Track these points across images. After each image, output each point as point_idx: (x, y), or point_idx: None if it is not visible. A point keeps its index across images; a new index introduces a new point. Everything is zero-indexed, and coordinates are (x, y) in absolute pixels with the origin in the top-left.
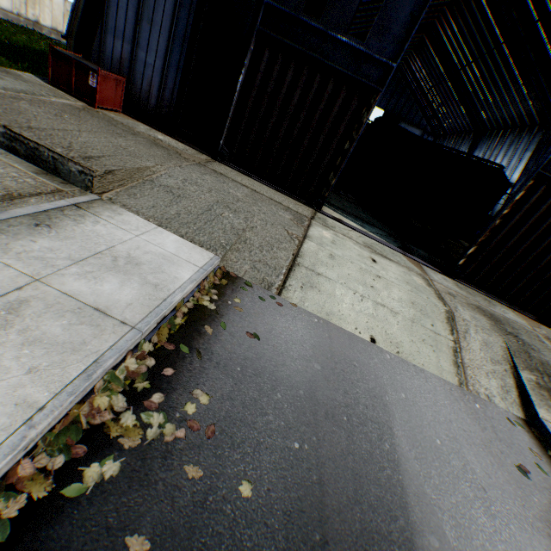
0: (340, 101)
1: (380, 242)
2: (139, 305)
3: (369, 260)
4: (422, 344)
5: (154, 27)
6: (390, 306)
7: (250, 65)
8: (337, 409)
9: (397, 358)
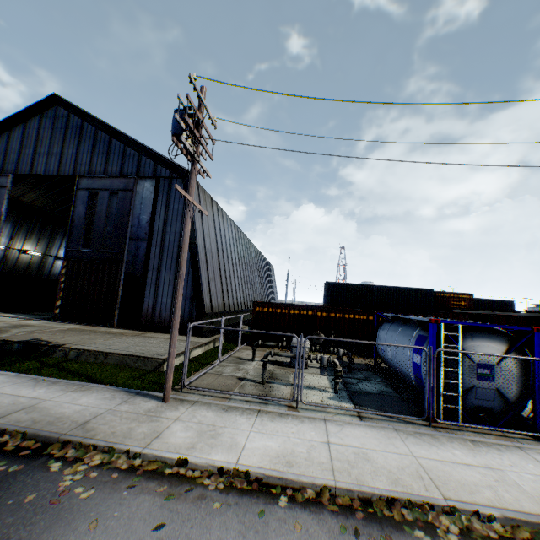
0: None
1: (13, 317)
2: None
3: None
4: None
5: None
6: None
7: None
8: None
9: None
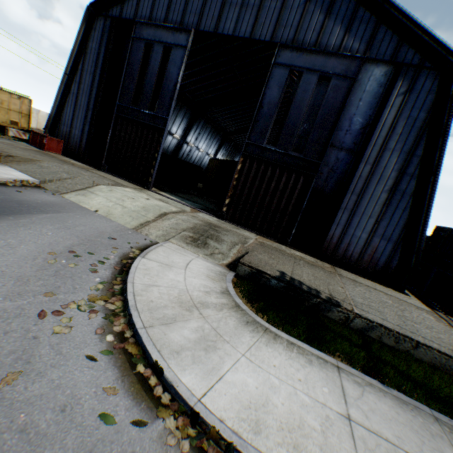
0: (150, 136)
1: (179, 202)
2: None
3: (143, 198)
4: (128, 217)
5: (79, 120)
6: (125, 206)
7: (114, 128)
8: (28, 205)
9: (102, 216)
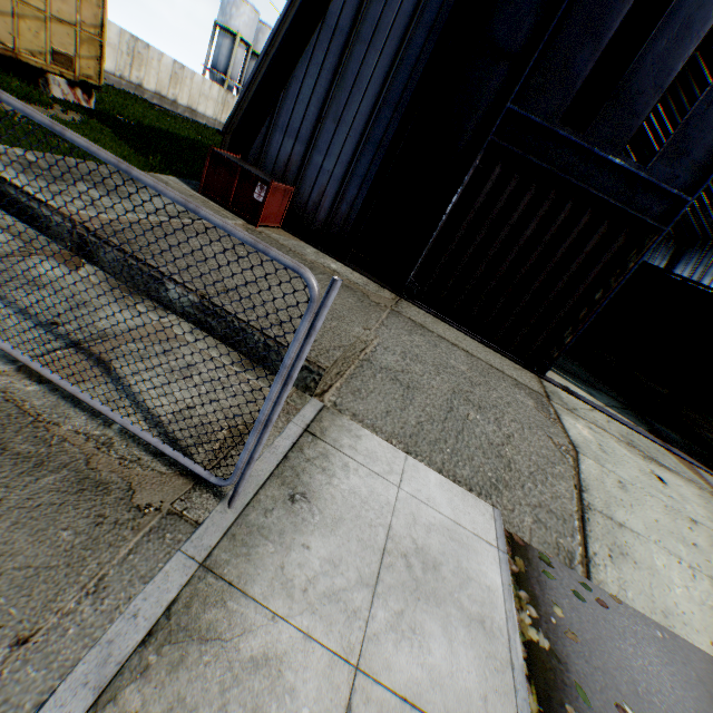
0: (596, 237)
1: (631, 428)
2: (494, 695)
3: (656, 480)
4: None
5: (341, 127)
6: None
7: (470, 182)
8: None
9: None
